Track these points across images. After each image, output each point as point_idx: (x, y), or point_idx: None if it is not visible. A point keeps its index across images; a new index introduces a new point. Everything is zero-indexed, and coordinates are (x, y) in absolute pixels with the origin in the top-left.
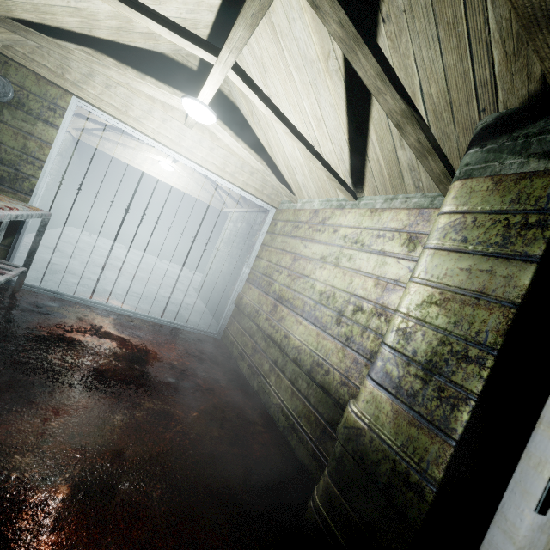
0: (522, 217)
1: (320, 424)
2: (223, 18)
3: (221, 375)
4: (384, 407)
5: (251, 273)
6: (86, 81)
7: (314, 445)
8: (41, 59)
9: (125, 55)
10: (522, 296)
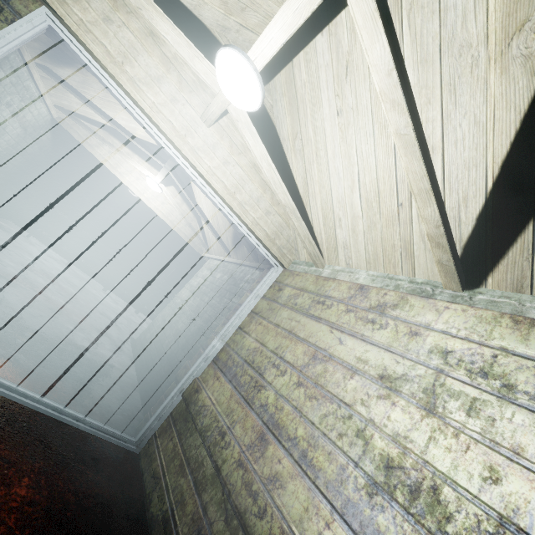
0: None
1: None
2: None
3: None
4: None
5: (224, 351)
6: None
7: None
8: None
9: None
10: None
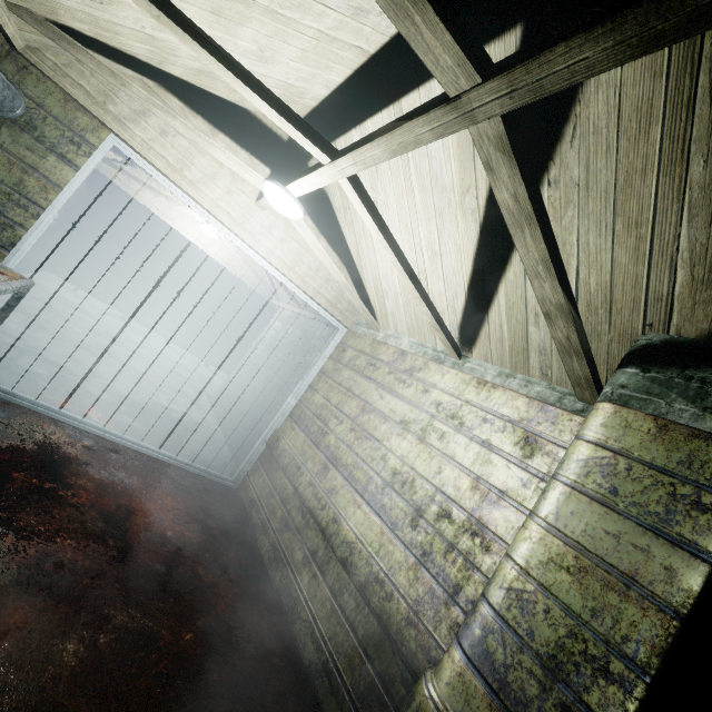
0: (694, 491)
1: (368, 674)
2: (340, 96)
3: (231, 557)
4: (479, 707)
5: (298, 407)
6: (135, 119)
7: (353, 706)
8: (79, 77)
9: (197, 100)
10: (689, 605)
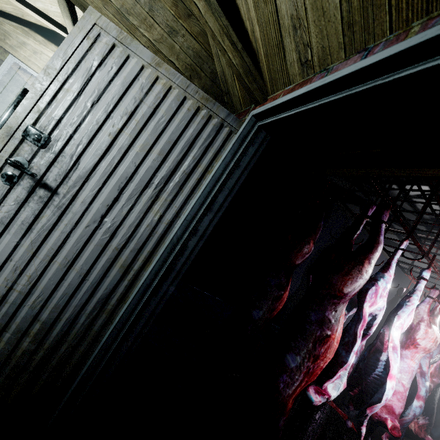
0: None
1: None
2: None
3: None
4: None
5: None
6: (20, 46)
7: None
8: None
9: (51, 36)
10: None
